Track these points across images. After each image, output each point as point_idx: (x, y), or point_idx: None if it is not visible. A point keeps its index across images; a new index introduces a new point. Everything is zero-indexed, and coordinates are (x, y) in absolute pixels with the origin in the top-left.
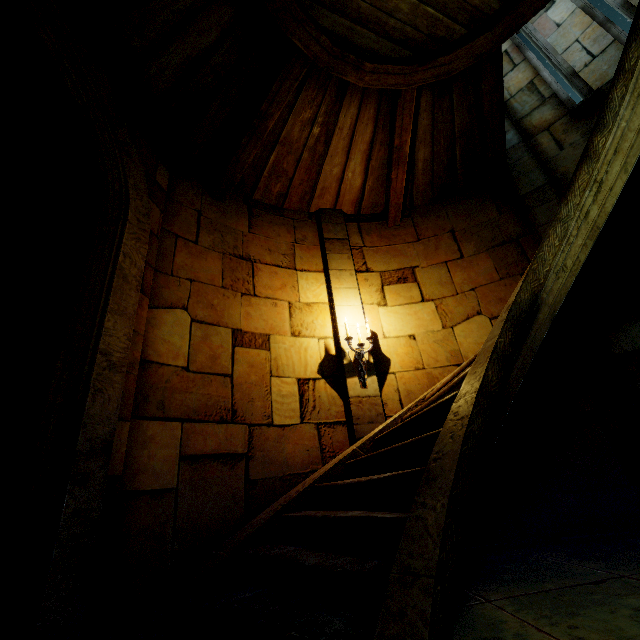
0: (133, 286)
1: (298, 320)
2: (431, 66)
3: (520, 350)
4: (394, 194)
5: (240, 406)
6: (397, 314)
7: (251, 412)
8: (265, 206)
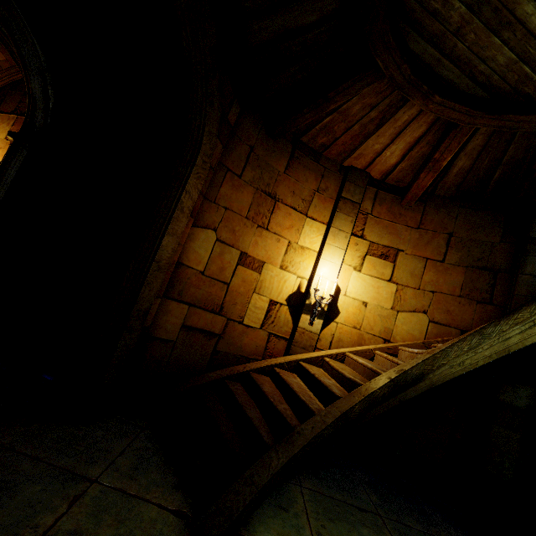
0: (186, 214)
1: (289, 257)
2: (499, 117)
3: (388, 400)
4: (416, 187)
5: (227, 305)
6: (364, 282)
7: (232, 311)
8: (307, 149)
